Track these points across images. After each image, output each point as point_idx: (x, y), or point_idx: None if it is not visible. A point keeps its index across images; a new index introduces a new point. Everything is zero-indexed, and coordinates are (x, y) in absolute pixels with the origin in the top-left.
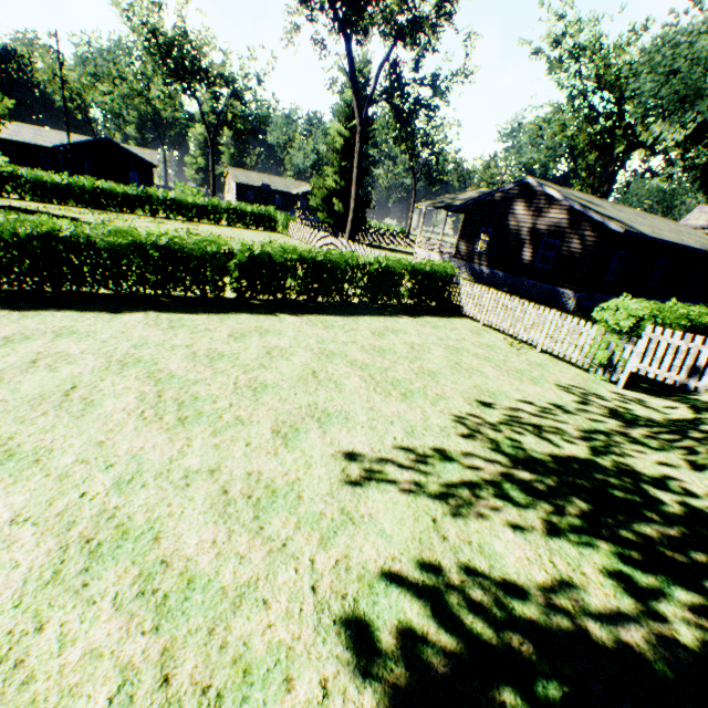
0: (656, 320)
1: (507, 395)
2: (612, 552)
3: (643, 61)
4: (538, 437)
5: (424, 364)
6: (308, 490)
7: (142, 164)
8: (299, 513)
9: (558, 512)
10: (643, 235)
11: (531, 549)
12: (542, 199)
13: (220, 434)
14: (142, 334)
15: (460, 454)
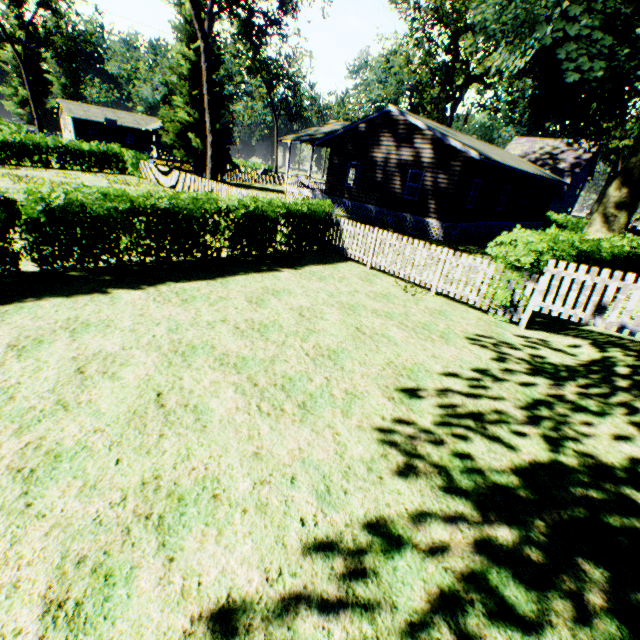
0: (554, 253)
1: (426, 369)
2: None
3: None
4: (486, 437)
5: (320, 339)
6: None
7: None
8: None
9: (581, 617)
10: (497, 162)
11: None
12: (405, 129)
13: None
14: None
15: (408, 519)
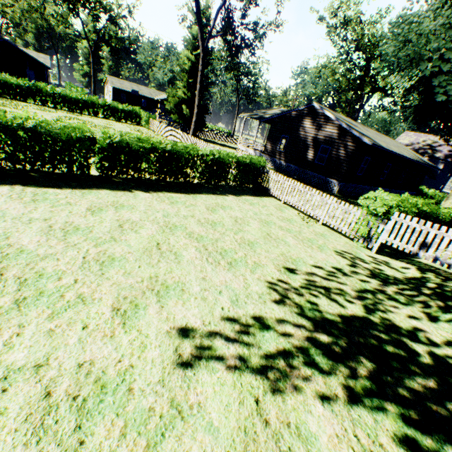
0: (400, 208)
1: (304, 261)
2: (397, 414)
3: (389, 31)
4: (329, 299)
5: (245, 235)
6: (139, 380)
7: (37, 64)
8: (127, 414)
9: (352, 375)
10: (382, 147)
11: (338, 422)
12: (322, 118)
13: (58, 316)
14: (1, 207)
15: (275, 320)
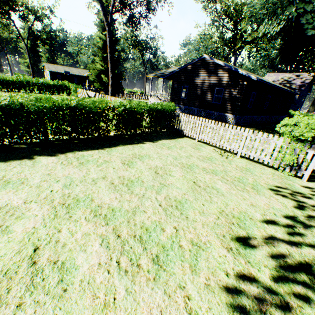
0: None
1: (250, 217)
2: None
3: None
4: None
5: (169, 192)
6: None
7: None
8: None
9: None
10: (266, 82)
11: None
12: (213, 66)
13: None
14: None
15: None
